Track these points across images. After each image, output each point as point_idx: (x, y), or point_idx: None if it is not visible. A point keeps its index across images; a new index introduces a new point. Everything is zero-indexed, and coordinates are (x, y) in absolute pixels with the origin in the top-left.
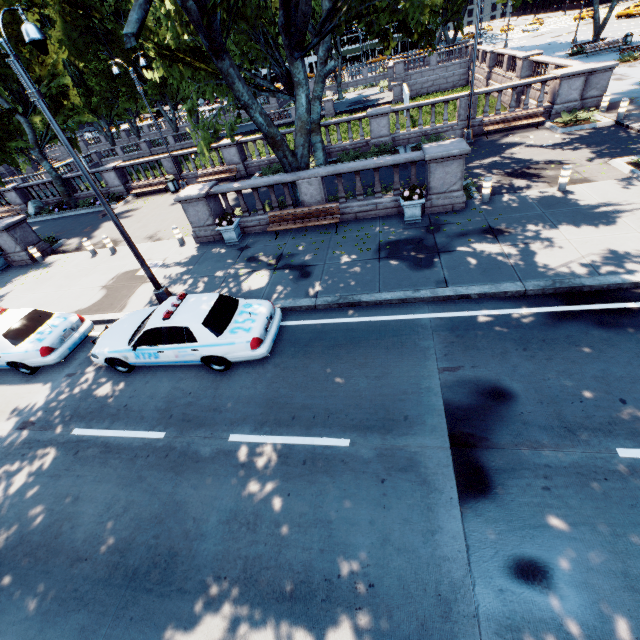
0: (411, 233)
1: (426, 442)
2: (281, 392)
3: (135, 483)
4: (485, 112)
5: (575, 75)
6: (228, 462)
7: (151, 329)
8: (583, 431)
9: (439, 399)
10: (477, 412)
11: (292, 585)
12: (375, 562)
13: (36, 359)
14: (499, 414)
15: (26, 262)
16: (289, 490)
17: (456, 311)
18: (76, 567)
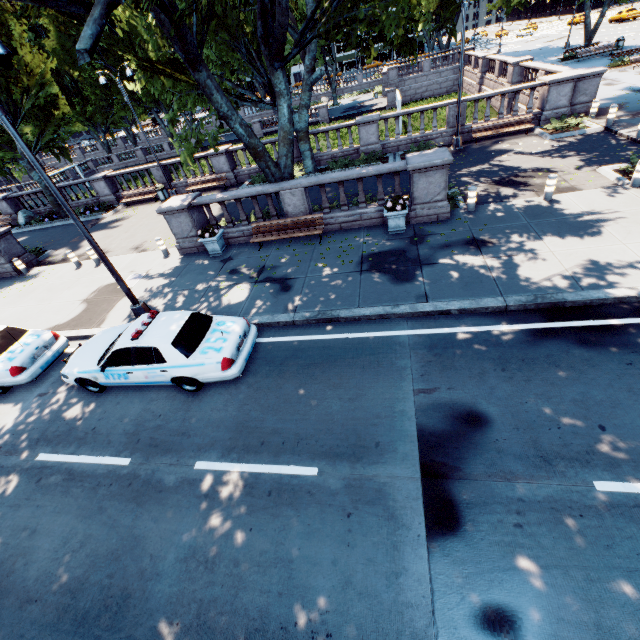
0: (395, 244)
1: (396, 472)
2: (252, 415)
3: (95, 515)
4: (474, 119)
5: (563, 81)
6: (192, 492)
7: (120, 349)
8: (559, 461)
9: (412, 424)
10: (451, 439)
11: (246, 633)
12: (335, 608)
13: (6, 379)
14: (473, 441)
15: (11, 274)
16: (251, 524)
17: (435, 328)
18: (25, 609)
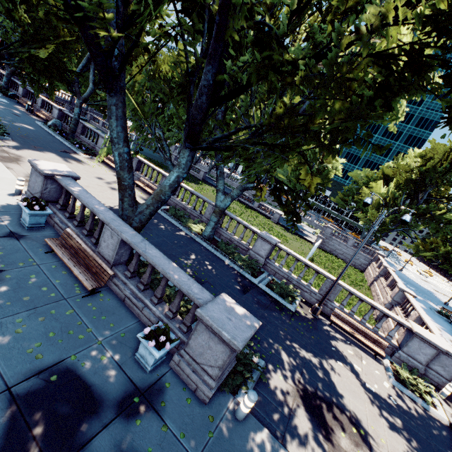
0: (110, 381)
1: None
2: None
3: None
4: (342, 304)
5: (429, 342)
6: None
7: None
8: None
9: None
10: None
11: None
12: None
13: None
14: None
15: None
16: None
17: None
18: None
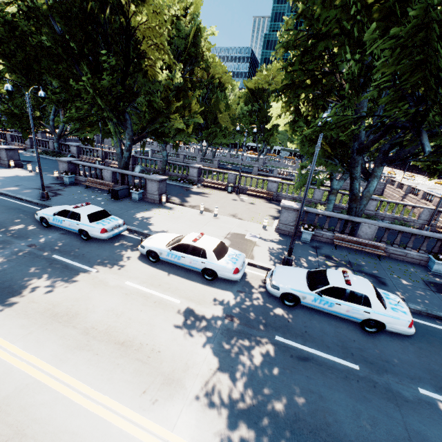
0: (441, 281)
1: None
2: (433, 366)
3: (364, 401)
4: (436, 220)
5: None
6: (435, 411)
7: (336, 287)
8: None
9: None
10: None
11: None
12: None
13: (227, 273)
14: None
15: (154, 201)
16: None
17: None
18: None
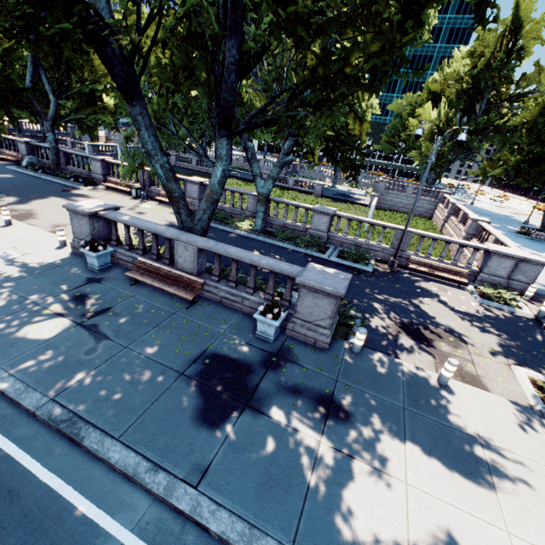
0: (248, 354)
1: None
2: None
3: None
4: (417, 250)
5: (506, 256)
6: None
7: None
8: None
9: None
10: None
11: None
12: None
13: None
14: None
15: None
16: None
17: None
18: None
